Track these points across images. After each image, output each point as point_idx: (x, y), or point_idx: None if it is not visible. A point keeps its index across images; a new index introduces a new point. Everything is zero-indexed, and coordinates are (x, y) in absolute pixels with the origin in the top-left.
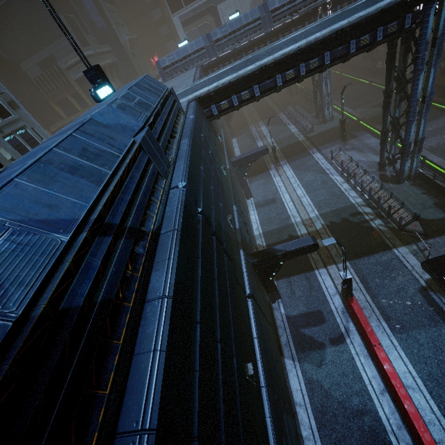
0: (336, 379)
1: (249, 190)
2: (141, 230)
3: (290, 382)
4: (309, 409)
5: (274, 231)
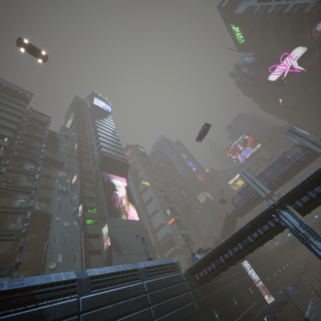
0: (317, 299)
1: (311, 283)
2: (263, 251)
3: (309, 303)
4: (310, 303)
5: (317, 289)
